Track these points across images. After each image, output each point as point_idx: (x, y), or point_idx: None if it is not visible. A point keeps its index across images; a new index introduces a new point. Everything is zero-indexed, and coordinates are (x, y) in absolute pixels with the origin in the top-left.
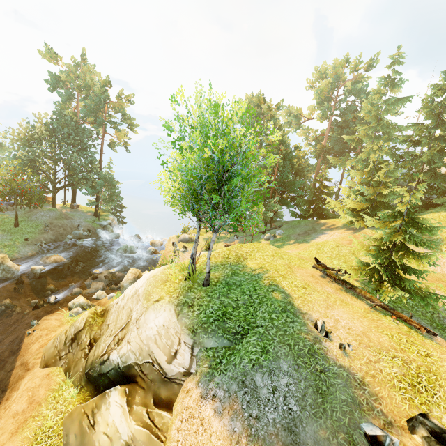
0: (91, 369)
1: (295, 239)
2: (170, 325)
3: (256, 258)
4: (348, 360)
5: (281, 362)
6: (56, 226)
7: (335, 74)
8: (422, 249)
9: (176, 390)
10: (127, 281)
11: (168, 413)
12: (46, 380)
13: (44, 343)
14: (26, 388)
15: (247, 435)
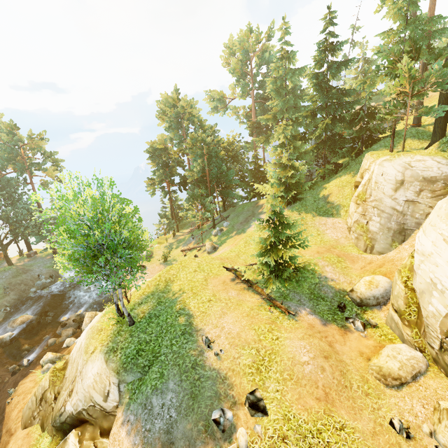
0: (55, 422)
1: (237, 229)
2: (102, 371)
3: (181, 278)
4: (220, 363)
5: (169, 382)
6: (15, 284)
7: (243, 48)
8: (325, 219)
9: (113, 420)
10: (86, 325)
11: (107, 439)
12: (26, 439)
13: (21, 408)
14: None
15: (142, 444)
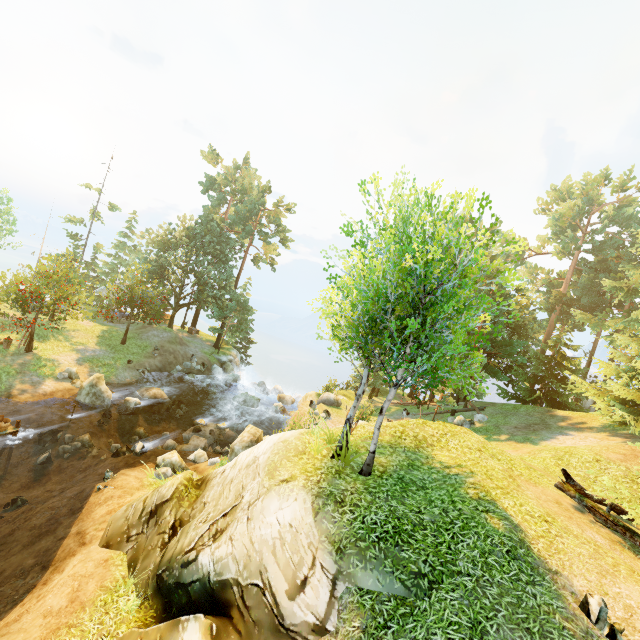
0: (167, 570)
1: (510, 434)
2: (301, 527)
3: (450, 447)
4: None
5: None
6: (166, 351)
7: (585, 194)
8: None
9: None
10: (240, 443)
11: None
12: (101, 568)
13: (113, 509)
14: (73, 573)
15: None
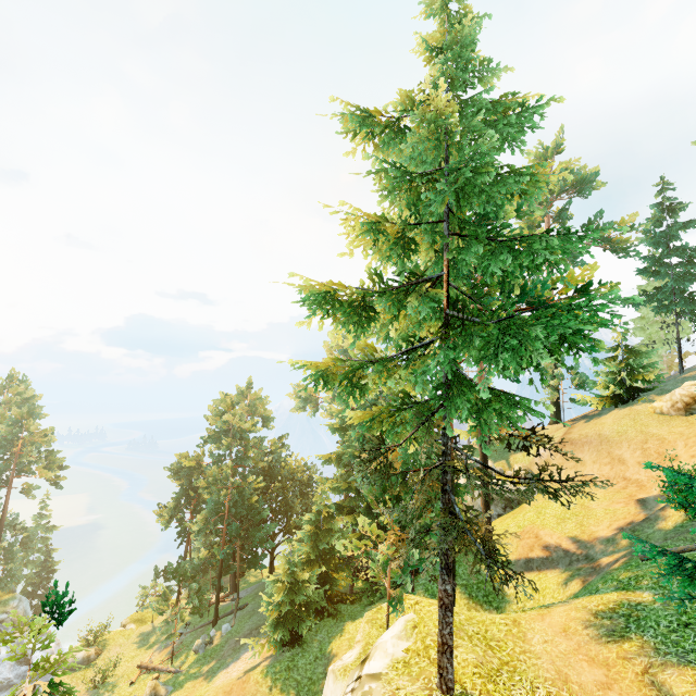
0: None
1: (220, 657)
2: None
3: None
4: None
5: None
6: None
7: (342, 346)
8: None
9: None
10: None
11: None
12: None
13: None
14: None
15: None
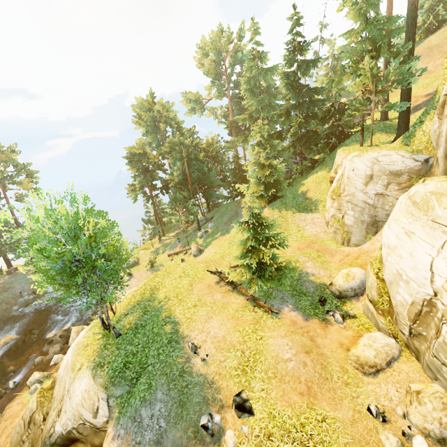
0: (45, 444)
1: (222, 230)
2: (90, 388)
3: (166, 285)
4: (206, 368)
5: (157, 392)
6: None
7: (215, 48)
8: (305, 215)
9: (105, 435)
10: (73, 341)
11: None
12: None
13: (9, 433)
14: None
15: None
